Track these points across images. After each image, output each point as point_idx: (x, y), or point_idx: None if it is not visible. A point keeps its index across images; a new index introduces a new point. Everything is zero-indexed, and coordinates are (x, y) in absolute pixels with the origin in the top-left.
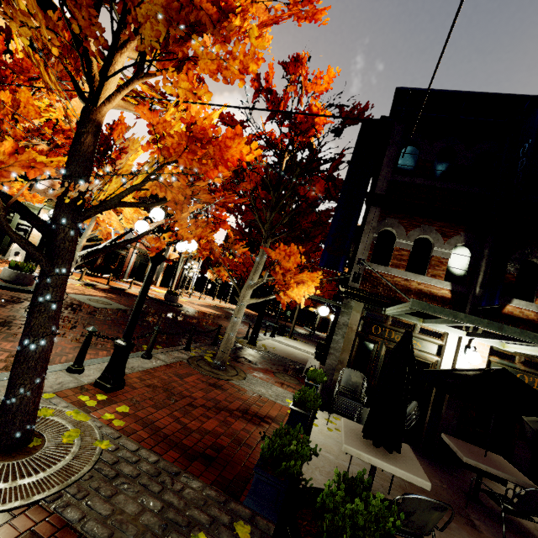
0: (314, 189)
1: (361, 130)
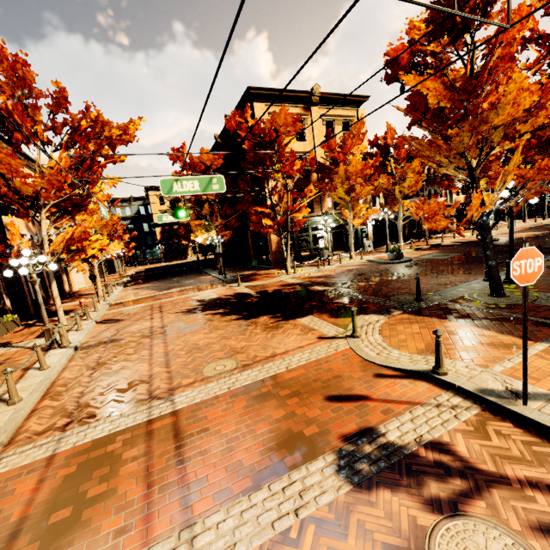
0: None
1: None
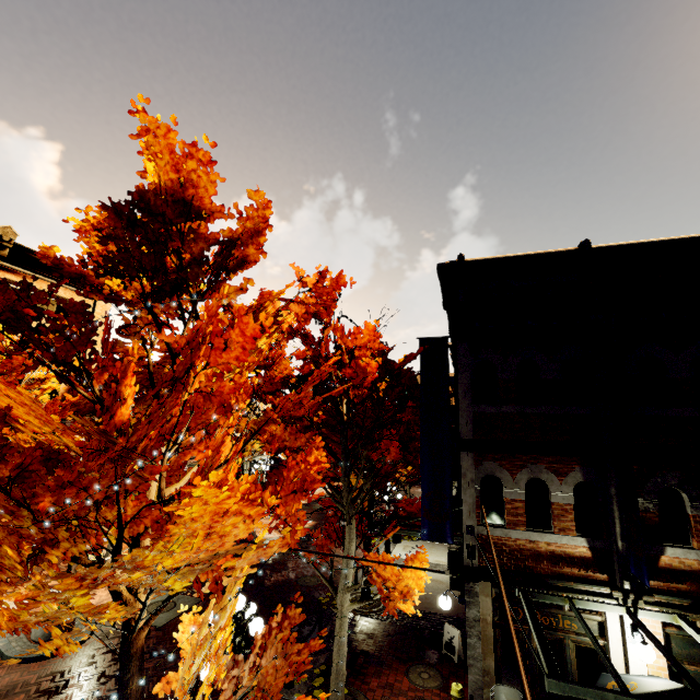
0: (389, 452)
1: (421, 354)
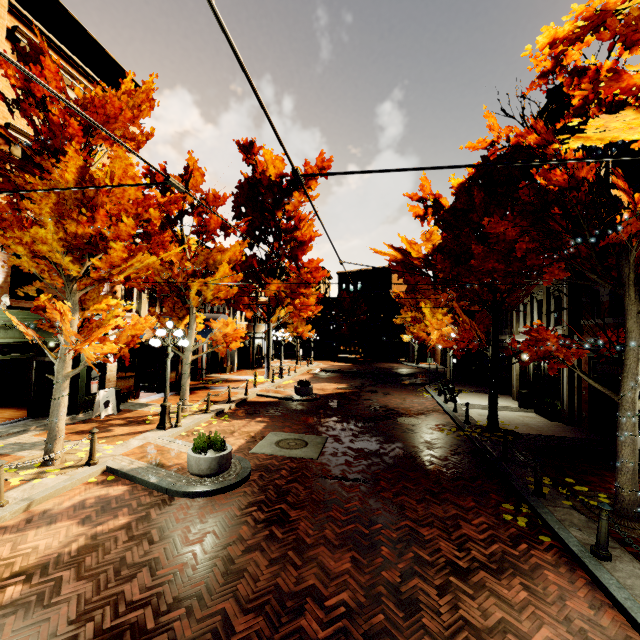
0: None
1: None
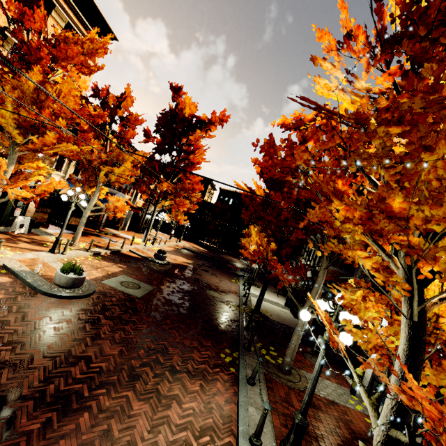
0: None
1: None
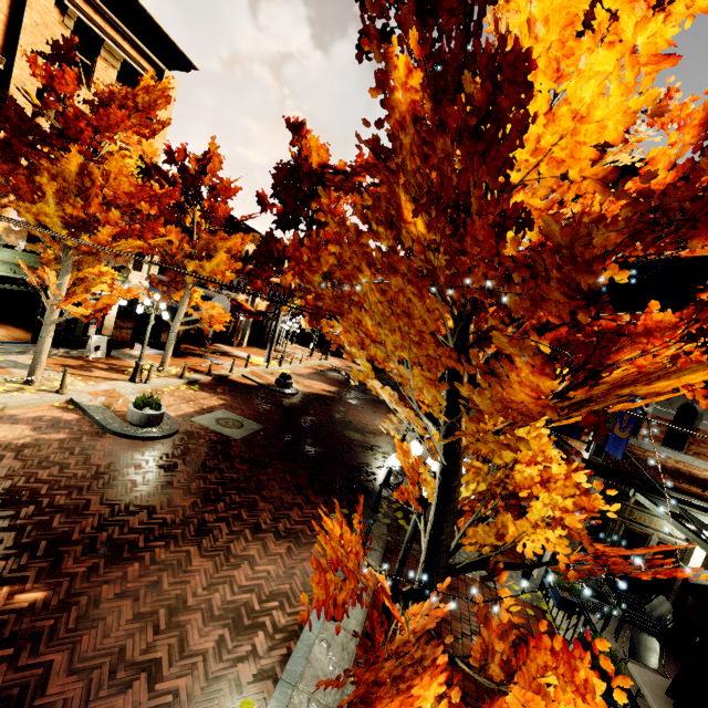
0: None
1: None
